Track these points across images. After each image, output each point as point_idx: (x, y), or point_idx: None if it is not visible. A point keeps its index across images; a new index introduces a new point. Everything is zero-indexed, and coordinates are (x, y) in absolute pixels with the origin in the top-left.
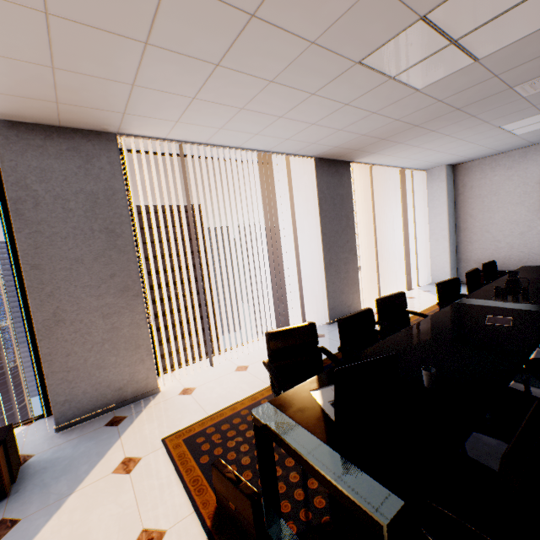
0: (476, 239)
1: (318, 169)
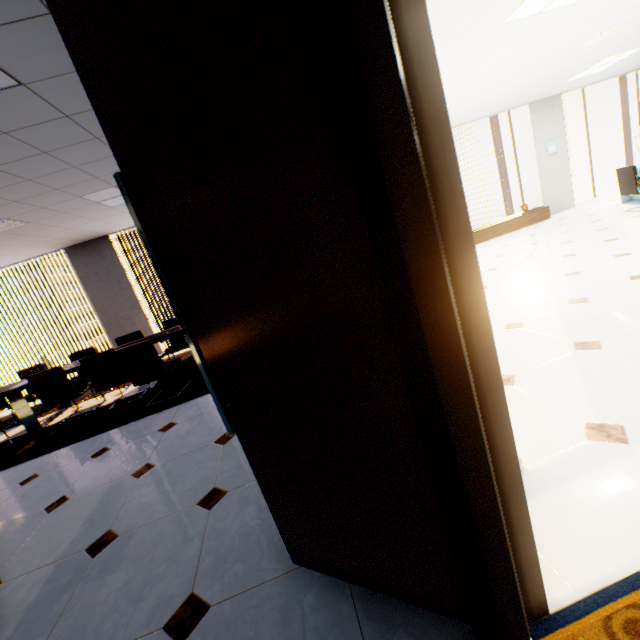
0: None
1: (72, 255)
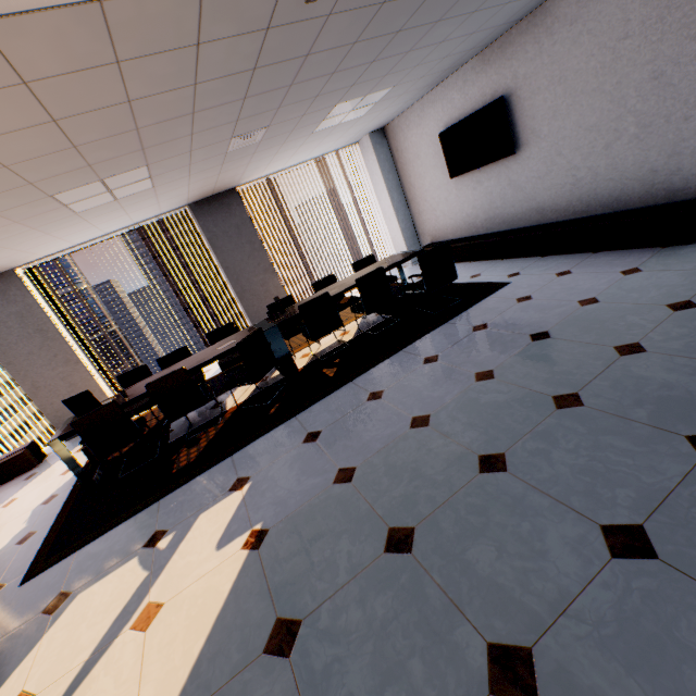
0: (422, 210)
1: (198, 213)
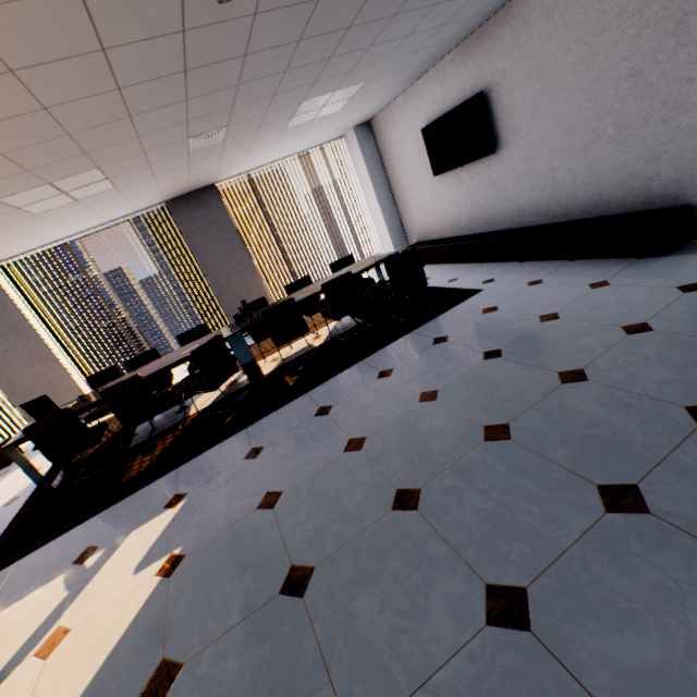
0: (408, 207)
1: (175, 210)
